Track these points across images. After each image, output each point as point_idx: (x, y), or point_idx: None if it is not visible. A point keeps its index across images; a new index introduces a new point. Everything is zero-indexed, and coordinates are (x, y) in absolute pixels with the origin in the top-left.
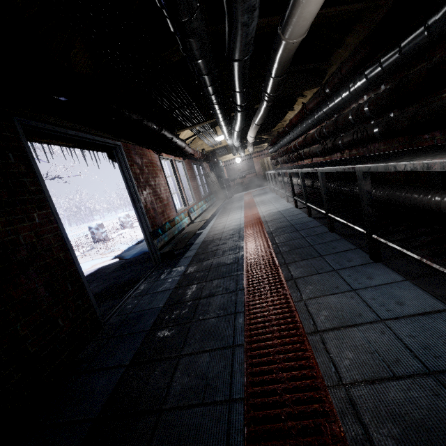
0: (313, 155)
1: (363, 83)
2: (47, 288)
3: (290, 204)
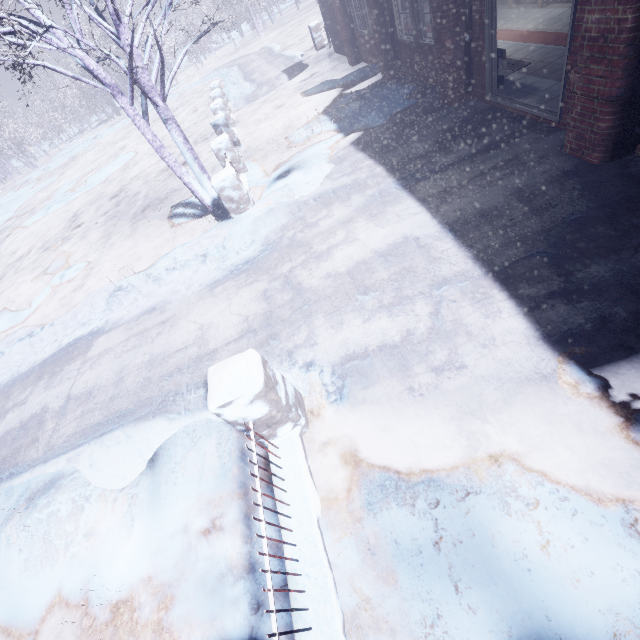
0: None
1: None
2: None
3: (550, 9)
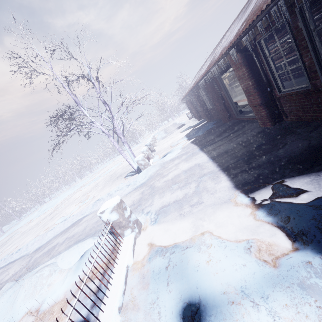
0: (281, 58)
1: (318, 19)
2: None
3: None
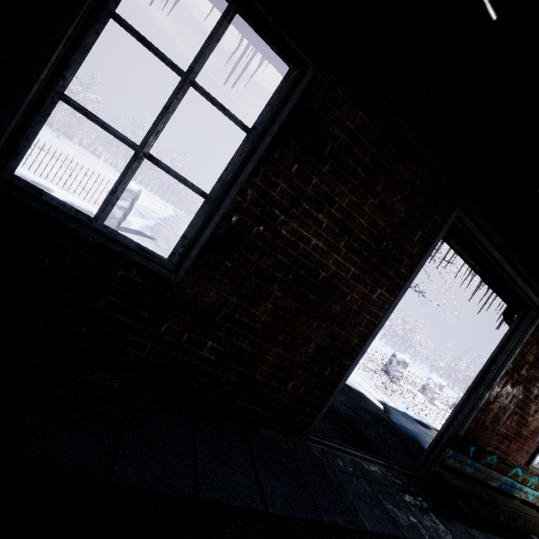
0: None
1: None
2: (316, 349)
3: None
